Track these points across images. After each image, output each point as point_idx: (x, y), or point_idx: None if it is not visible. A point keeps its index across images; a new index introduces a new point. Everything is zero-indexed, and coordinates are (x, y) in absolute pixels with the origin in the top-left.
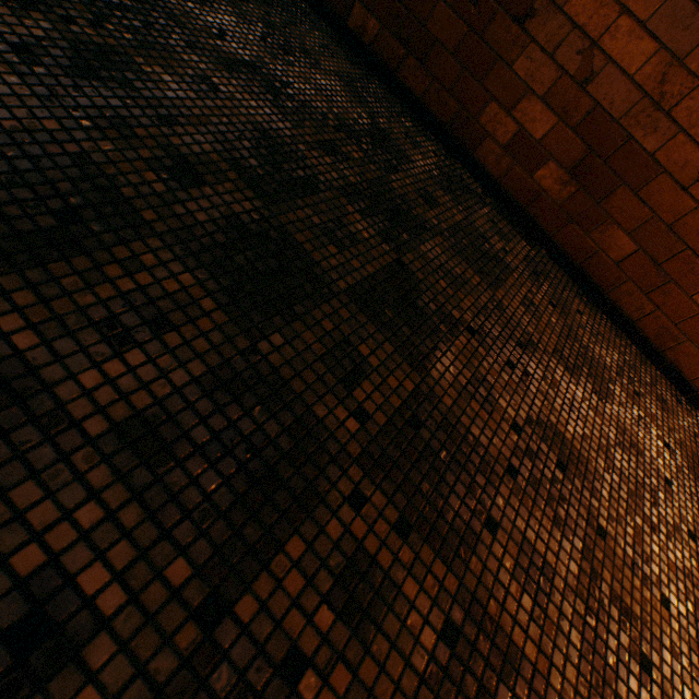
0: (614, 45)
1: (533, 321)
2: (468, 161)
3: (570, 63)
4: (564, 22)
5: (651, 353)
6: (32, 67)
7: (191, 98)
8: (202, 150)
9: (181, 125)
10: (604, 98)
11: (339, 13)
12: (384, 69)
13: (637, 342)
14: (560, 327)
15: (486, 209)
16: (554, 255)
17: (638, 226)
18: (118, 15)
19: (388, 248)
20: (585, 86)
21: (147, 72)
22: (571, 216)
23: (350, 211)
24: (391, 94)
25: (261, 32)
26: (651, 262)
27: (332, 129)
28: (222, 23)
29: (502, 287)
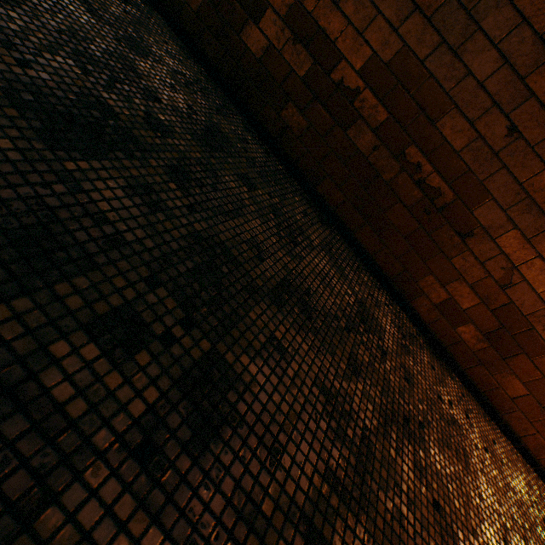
0: (529, 272)
1: (491, 488)
2: (404, 304)
3: (495, 272)
4: (494, 247)
5: (529, 458)
6: (159, 476)
7: (274, 383)
8: (305, 474)
9: (282, 444)
10: (517, 299)
11: (309, 178)
12: (343, 226)
13: (519, 449)
14: (498, 475)
15: (424, 351)
16: (464, 380)
17: (530, 380)
18: (197, 288)
19: (423, 487)
20: (504, 288)
21: (239, 371)
22: (481, 361)
23: (393, 455)
24: (346, 244)
25: (274, 223)
26: (537, 404)
27: (344, 330)
28: (253, 232)
29: (468, 458)
